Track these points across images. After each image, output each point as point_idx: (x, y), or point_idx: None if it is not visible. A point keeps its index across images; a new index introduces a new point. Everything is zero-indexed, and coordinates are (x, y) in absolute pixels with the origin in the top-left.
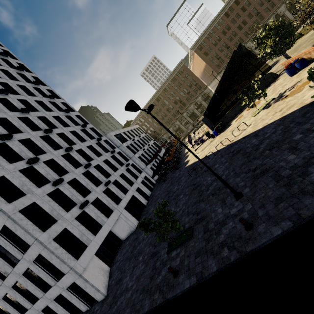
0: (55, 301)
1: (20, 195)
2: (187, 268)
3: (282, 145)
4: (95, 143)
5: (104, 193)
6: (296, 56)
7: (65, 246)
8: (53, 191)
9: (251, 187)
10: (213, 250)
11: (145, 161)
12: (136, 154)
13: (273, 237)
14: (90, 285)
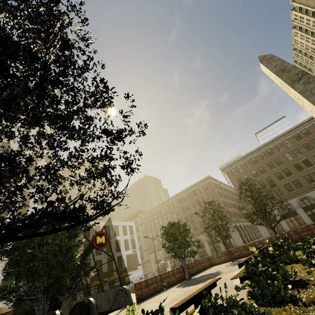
0: None
1: None
2: None
3: None
4: None
5: None
6: None
7: None
8: None
9: None
10: None
11: None
12: None
13: None
14: None
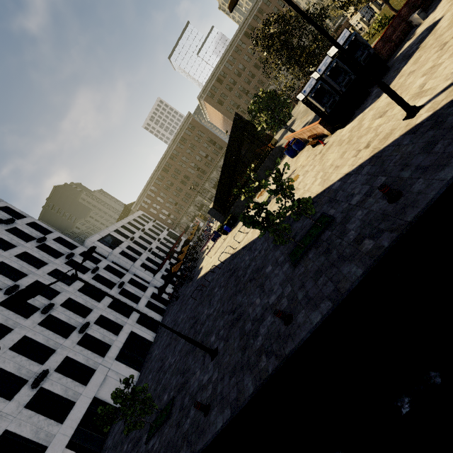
0: None
1: None
2: None
3: (258, 278)
4: (63, 262)
5: (80, 344)
6: (292, 134)
7: None
8: None
9: (225, 341)
10: (177, 444)
11: (153, 268)
12: (137, 262)
13: (215, 432)
14: None
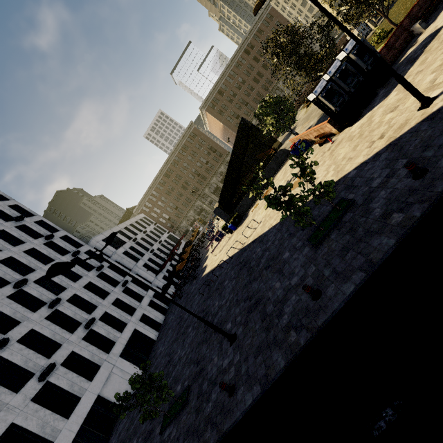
0: None
1: None
2: None
3: (275, 264)
4: (70, 259)
5: (85, 340)
6: (298, 136)
7: None
8: None
9: (244, 326)
10: (199, 428)
11: (155, 268)
12: (140, 262)
13: (245, 408)
14: None
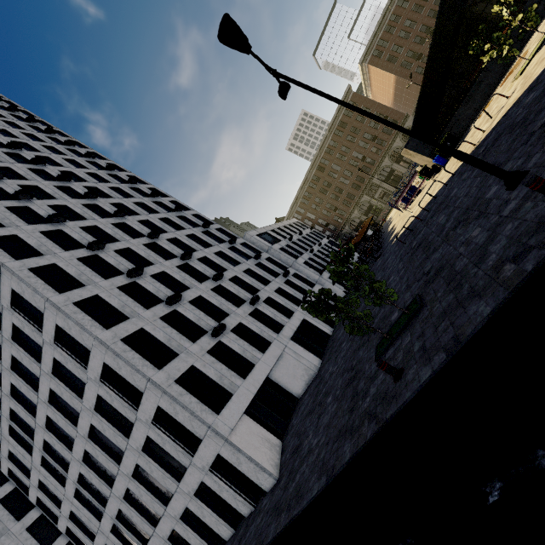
0: (197, 498)
1: (121, 320)
2: (421, 352)
3: None
4: (227, 247)
5: (251, 317)
6: None
7: (195, 393)
8: (169, 315)
9: None
10: (474, 290)
11: (318, 268)
12: (299, 259)
13: None
14: (246, 458)
